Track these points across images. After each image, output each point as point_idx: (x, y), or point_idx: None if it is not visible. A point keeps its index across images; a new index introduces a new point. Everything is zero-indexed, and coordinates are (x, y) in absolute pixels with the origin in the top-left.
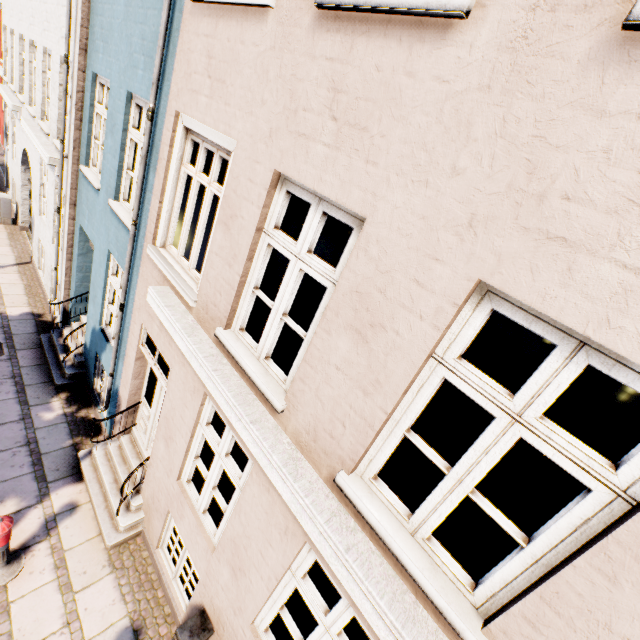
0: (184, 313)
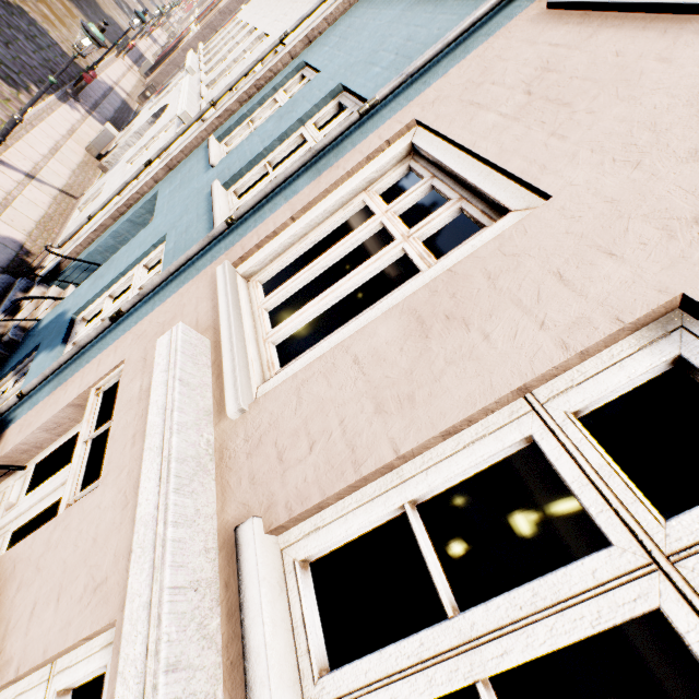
0: (203, 414)
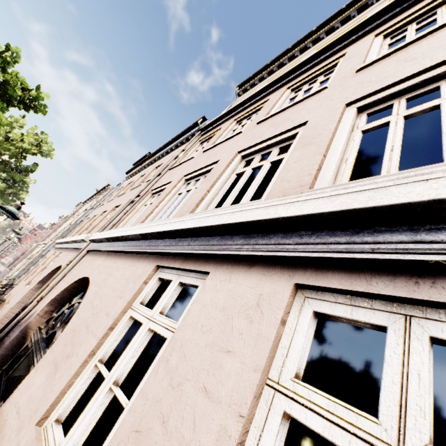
0: None
